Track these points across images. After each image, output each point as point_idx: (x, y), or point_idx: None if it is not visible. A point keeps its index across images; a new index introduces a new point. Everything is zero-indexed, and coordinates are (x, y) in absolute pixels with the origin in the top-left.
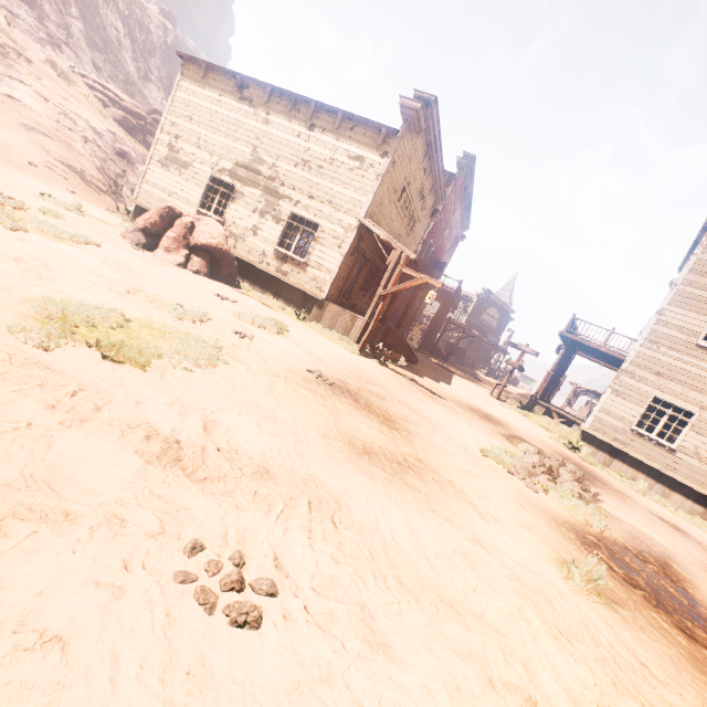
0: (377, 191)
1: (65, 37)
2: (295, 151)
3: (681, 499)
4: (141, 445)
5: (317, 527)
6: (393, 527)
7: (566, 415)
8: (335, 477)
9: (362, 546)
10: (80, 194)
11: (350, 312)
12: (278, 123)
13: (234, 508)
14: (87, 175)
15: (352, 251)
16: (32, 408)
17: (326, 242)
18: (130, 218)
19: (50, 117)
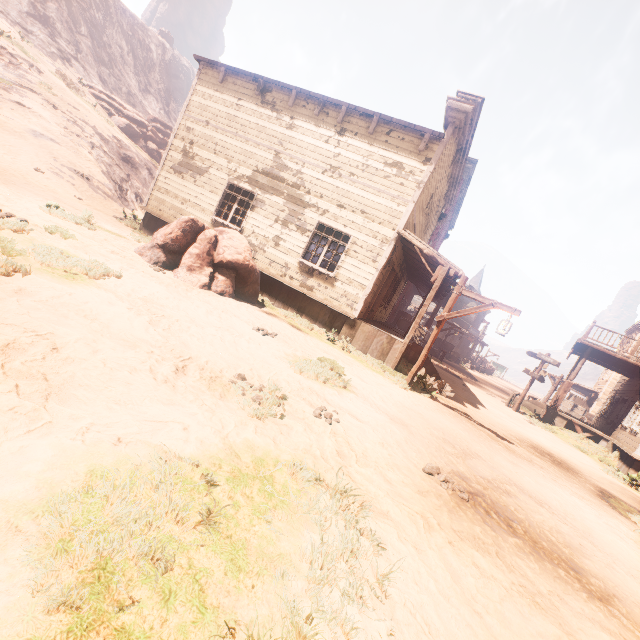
0: (417, 200)
1: (75, 52)
2: (323, 157)
3: None
4: None
5: None
6: None
7: (590, 429)
8: None
9: None
10: (87, 201)
11: (385, 331)
12: (304, 127)
13: None
14: (94, 180)
15: (386, 264)
16: None
17: (358, 255)
18: (140, 225)
19: (58, 124)
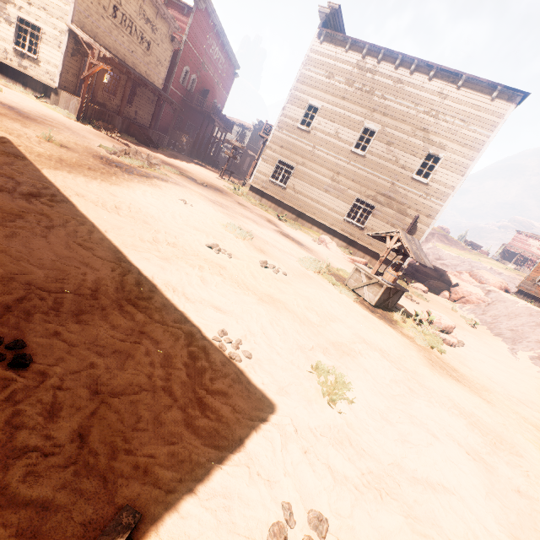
0: (77, 2)
1: None
2: None
3: (287, 214)
4: None
5: None
6: None
7: None
8: None
9: None
10: None
11: (79, 99)
12: None
13: None
14: None
15: (73, 52)
16: None
17: (49, 43)
18: None
19: None
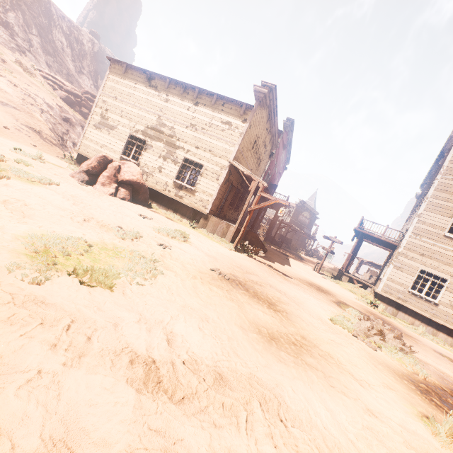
0: (240, 143)
1: (28, 46)
2: (186, 119)
3: (444, 336)
4: (129, 373)
5: (275, 432)
6: (319, 413)
7: (362, 282)
8: (265, 370)
9: (310, 443)
10: (39, 147)
11: (225, 221)
12: (175, 101)
13: (213, 427)
14: (44, 133)
15: (225, 181)
16: (38, 352)
17: (208, 176)
18: (74, 162)
19: (18, 97)
